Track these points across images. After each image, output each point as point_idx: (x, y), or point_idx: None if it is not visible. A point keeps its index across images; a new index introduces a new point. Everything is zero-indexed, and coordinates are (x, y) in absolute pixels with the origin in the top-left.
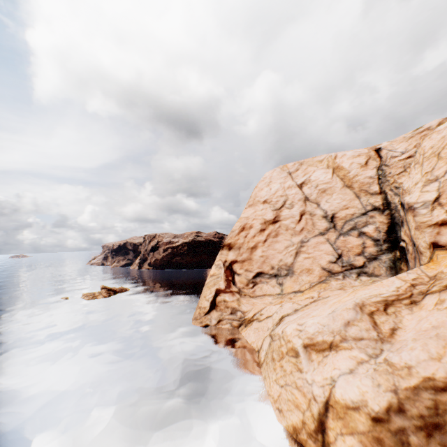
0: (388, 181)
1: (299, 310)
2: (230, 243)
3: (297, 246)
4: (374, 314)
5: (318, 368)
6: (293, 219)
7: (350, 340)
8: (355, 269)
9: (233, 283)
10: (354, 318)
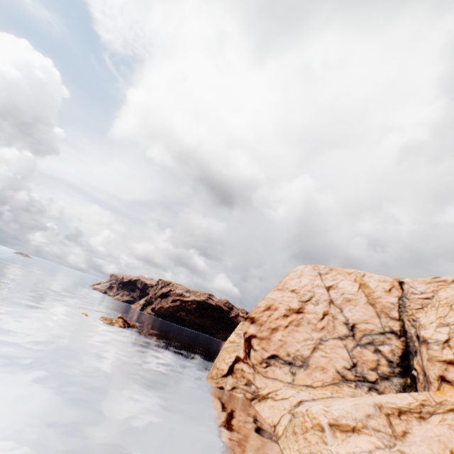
0: (407, 312)
1: (317, 399)
2: (253, 317)
3: (315, 342)
4: (390, 416)
5: (342, 443)
6: (316, 315)
7: (370, 428)
8: (367, 383)
9: (248, 357)
10: (374, 413)
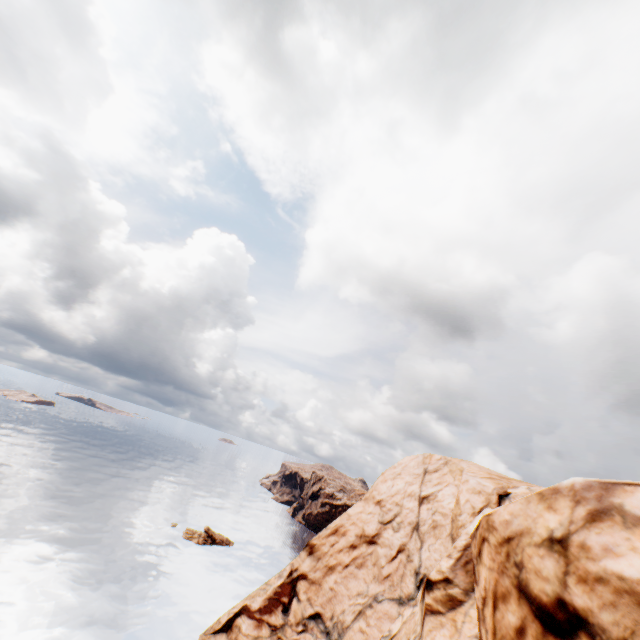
0: None
1: None
2: (314, 544)
3: (366, 601)
4: None
5: None
6: (389, 551)
7: None
8: None
9: (285, 609)
10: None
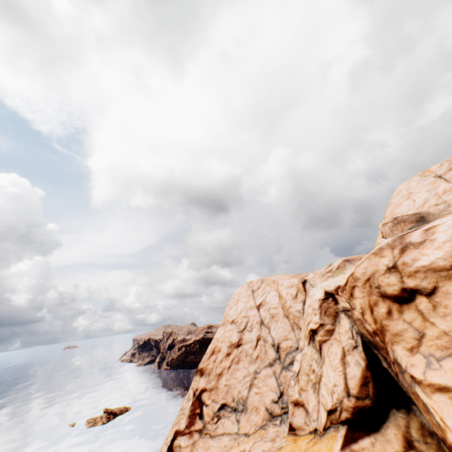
0: None
1: None
2: (202, 368)
3: (251, 377)
4: None
5: None
6: (252, 344)
7: None
8: None
9: (200, 417)
10: None
